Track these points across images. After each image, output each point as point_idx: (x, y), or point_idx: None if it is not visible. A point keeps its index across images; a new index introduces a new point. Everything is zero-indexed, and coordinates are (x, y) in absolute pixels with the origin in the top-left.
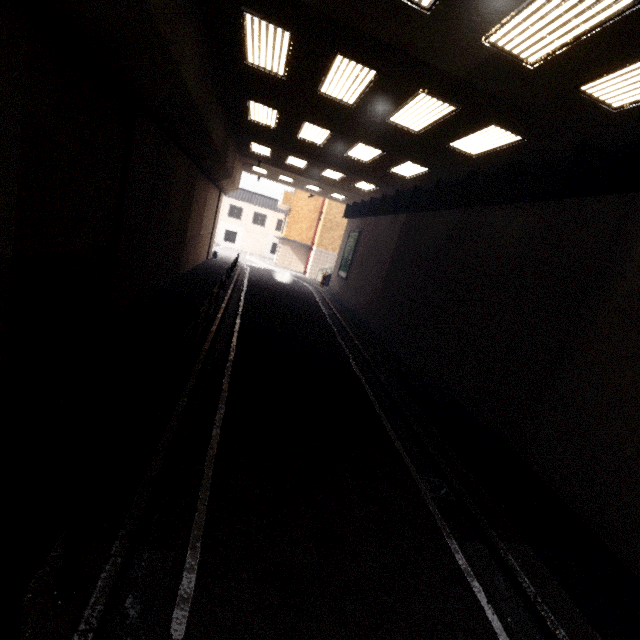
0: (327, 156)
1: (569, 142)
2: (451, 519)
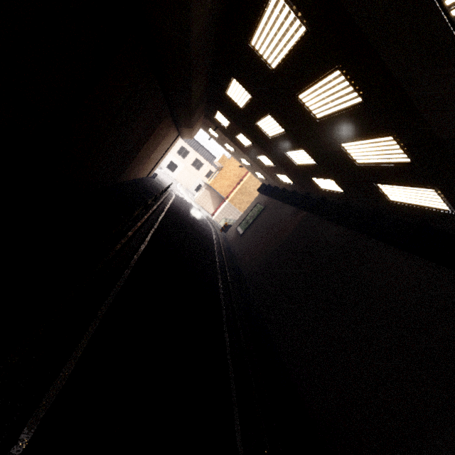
0: (270, 147)
1: None
2: None
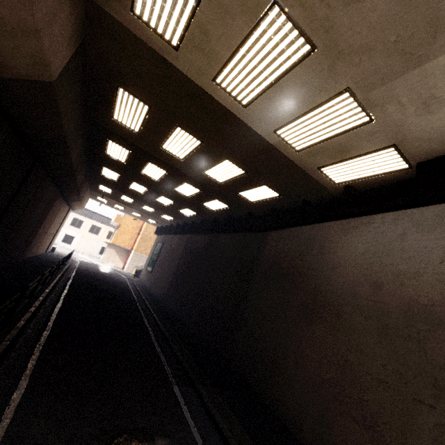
0: (145, 199)
1: (245, 211)
2: (178, 379)
